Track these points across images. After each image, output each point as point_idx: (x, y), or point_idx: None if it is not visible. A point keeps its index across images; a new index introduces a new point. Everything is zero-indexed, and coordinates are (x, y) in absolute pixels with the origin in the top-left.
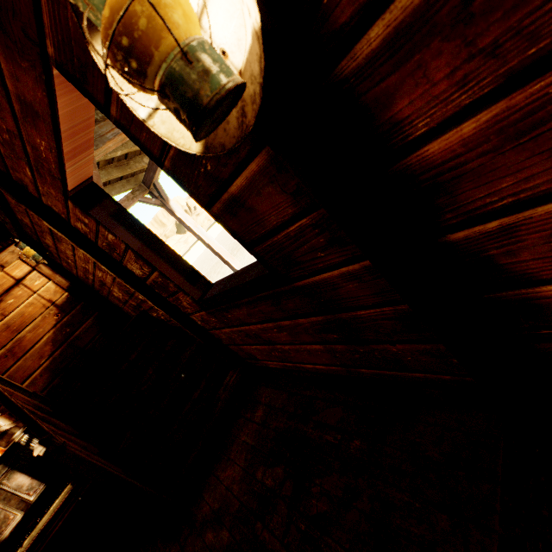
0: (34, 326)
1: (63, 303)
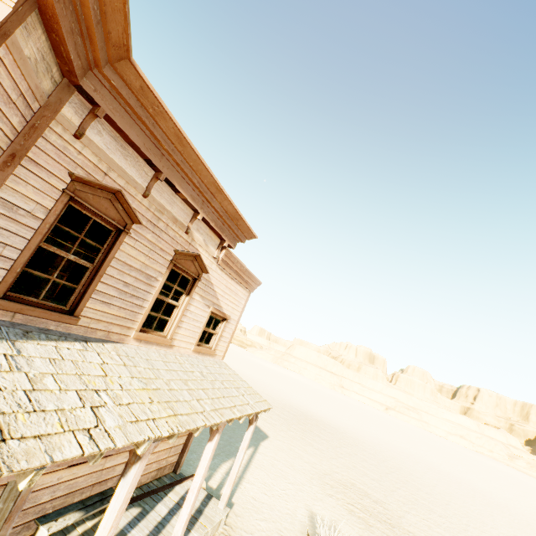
0: None
1: None
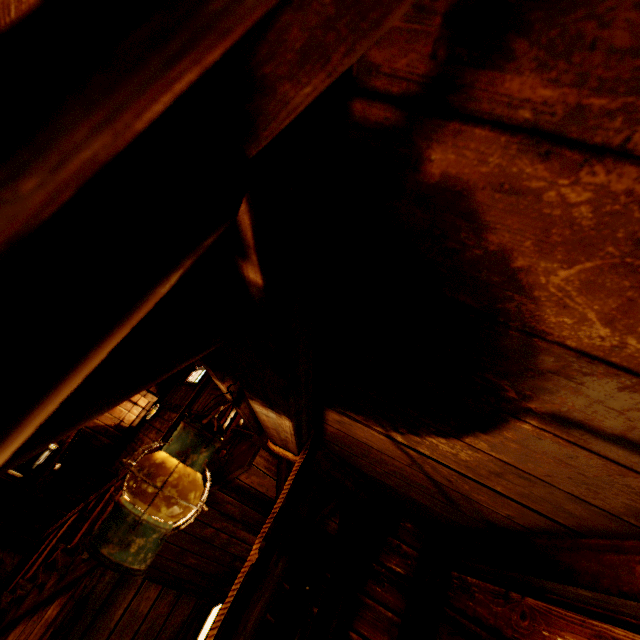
0: (108, 415)
1: (122, 425)
